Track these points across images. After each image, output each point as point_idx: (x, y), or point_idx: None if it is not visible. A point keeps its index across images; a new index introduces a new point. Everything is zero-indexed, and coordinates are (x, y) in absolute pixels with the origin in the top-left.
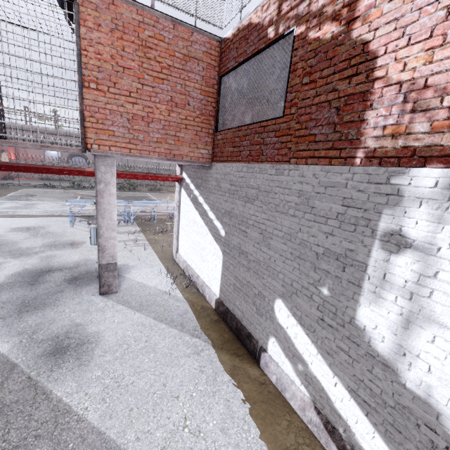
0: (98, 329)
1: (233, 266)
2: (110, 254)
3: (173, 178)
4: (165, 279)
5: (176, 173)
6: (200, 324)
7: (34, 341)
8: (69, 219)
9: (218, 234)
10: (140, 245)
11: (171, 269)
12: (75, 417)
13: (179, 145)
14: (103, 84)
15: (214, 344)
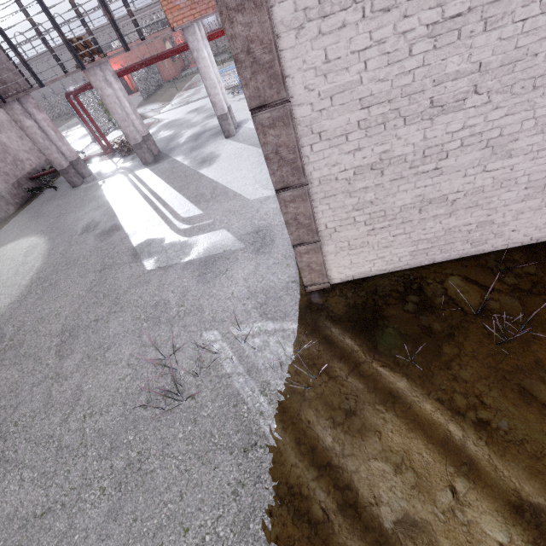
0: (220, 153)
1: None
2: (220, 108)
3: None
4: None
5: None
6: None
7: (195, 160)
8: None
9: None
10: None
11: None
12: (205, 177)
13: None
14: None
15: None
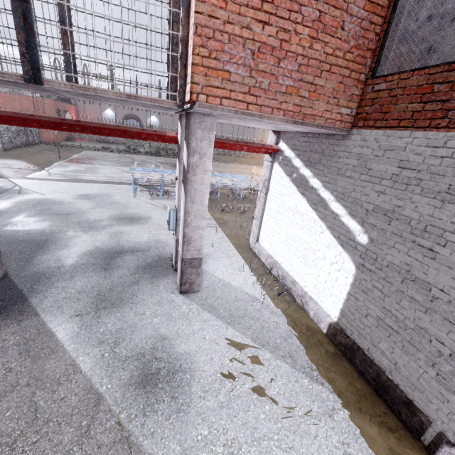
0: (188, 348)
1: (382, 293)
2: (195, 248)
3: (267, 149)
4: (249, 277)
5: (268, 142)
6: (315, 358)
7: (118, 358)
8: (130, 188)
9: (349, 238)
10: (208, 225)
11: (252, 263)
12: None
13: (314, 99)
14: None
15: (347, 399)
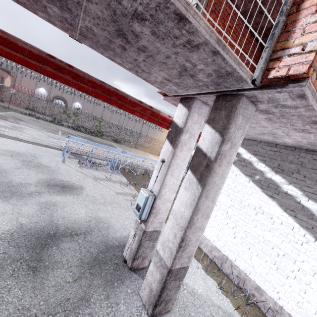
0: None
1: None
2: (188, 254)
3: None
4: (207, 277)
5: None
6: None
7: None
8: (58, 153)
9: None
10: None
11: (198, 254)
12: None
13: None
14: None
15: None
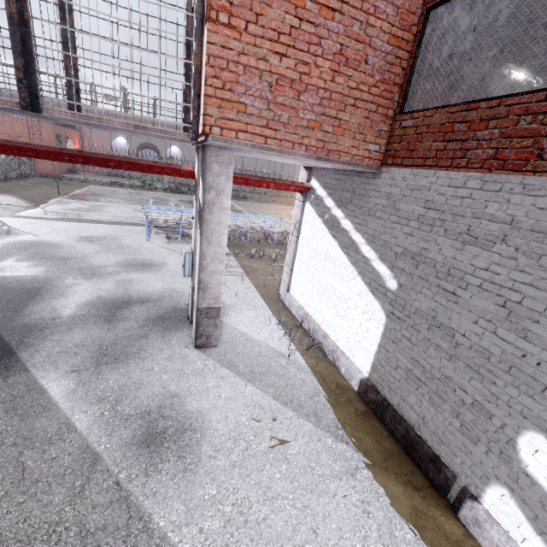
0: (200, 406)
1: (411, 342)
2: (212, 295)
3: (297, 186)
4: (276, 331)
5: (299, 179)
6: (342, 417)
7: (119, 416)
8: (143, 230)
9: (380, 284)
10: (233, 273)
11: (281, 316)
12: None
13: (339, 134)
14: (238, 15)
15: (372, 458)
